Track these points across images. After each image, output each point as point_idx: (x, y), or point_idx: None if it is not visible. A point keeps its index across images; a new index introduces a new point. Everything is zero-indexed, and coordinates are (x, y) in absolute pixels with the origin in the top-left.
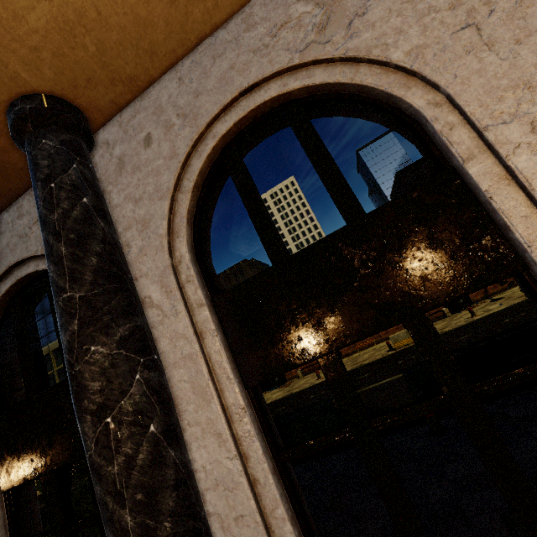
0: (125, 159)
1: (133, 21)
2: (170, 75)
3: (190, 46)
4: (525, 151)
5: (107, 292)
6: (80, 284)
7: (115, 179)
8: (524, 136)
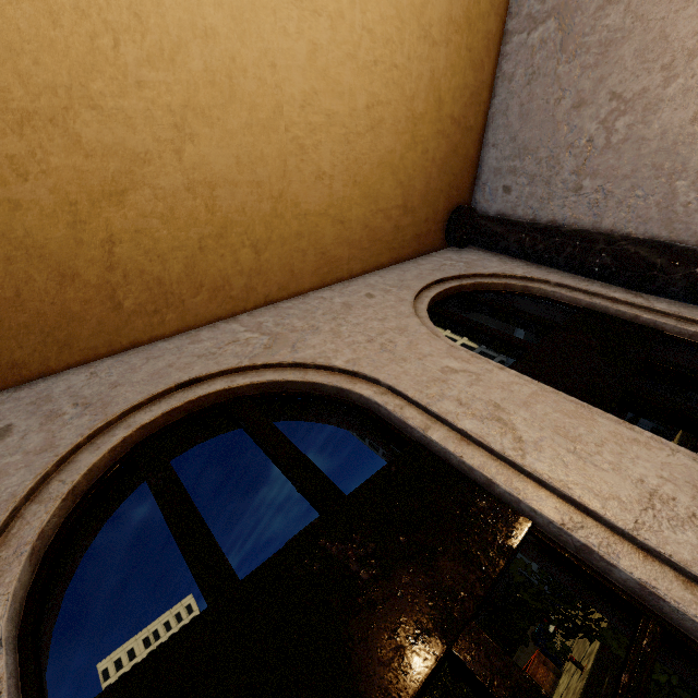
0: None
1: (59, 311)
2: (79, 370)
3: (118, 348)
4: (465, 417)
5: None
6: None
7: None
8: (458, 408)
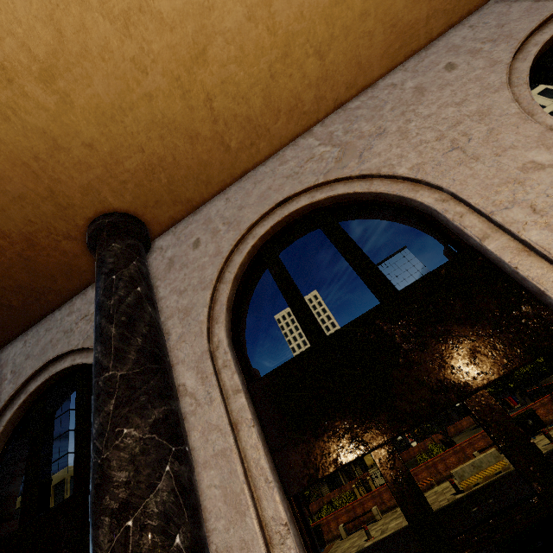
0: (175, 259)
1: (197, 163)
2: (219, 197)
3: (236, 177)
4: (534, 227)
5: (148, 371)
6: (124, 362)
7: (164, 276)
8: (528, 216)
